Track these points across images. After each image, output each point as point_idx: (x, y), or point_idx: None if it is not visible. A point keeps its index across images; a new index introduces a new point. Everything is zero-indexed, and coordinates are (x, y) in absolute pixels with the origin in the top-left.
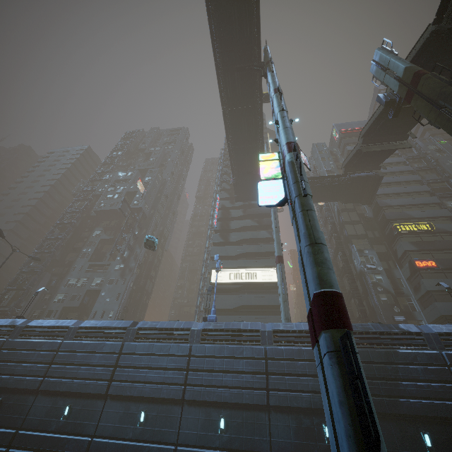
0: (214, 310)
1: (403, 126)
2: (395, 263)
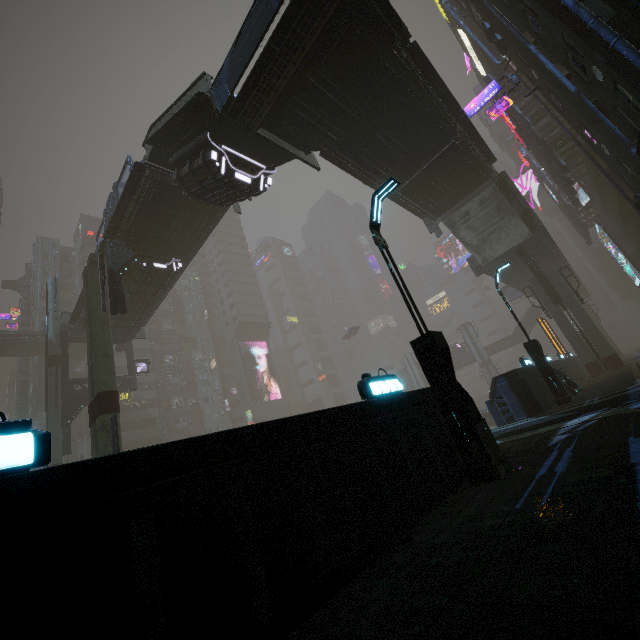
0: None
1: None
2: (86, 434)
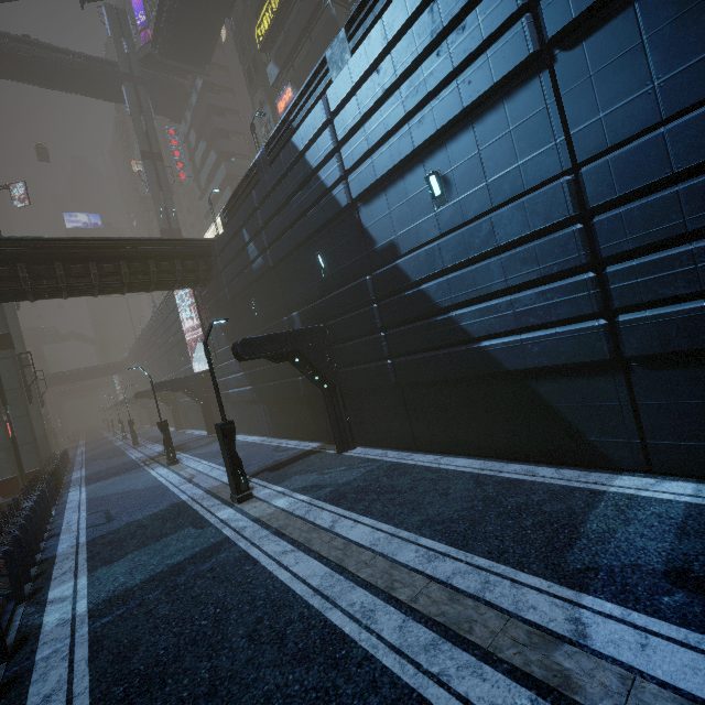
0: (153, 306)
1: None
2: None
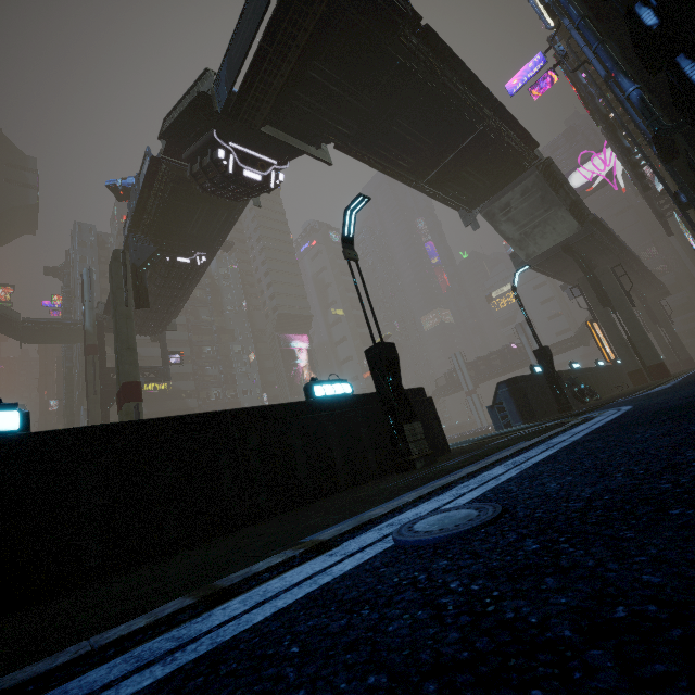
0: None
1: None
2: None
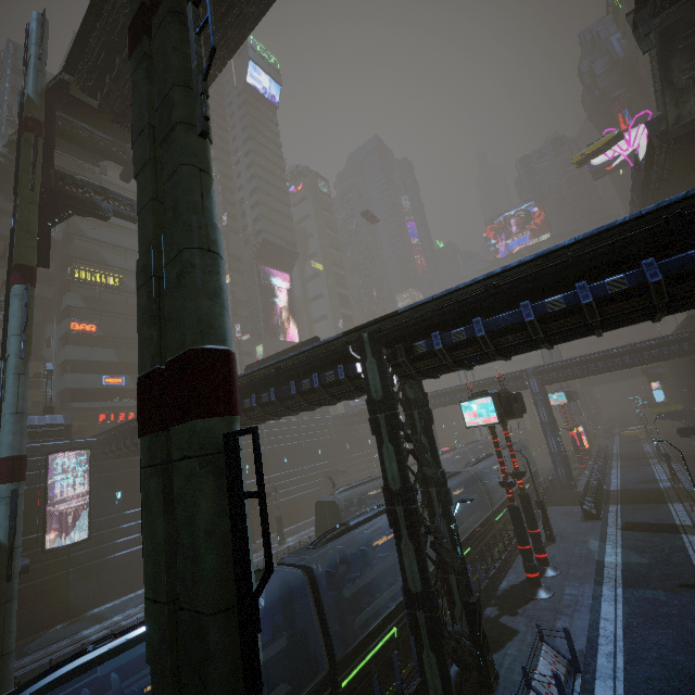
0: None
1: (85, 153)
2: (56, 317)
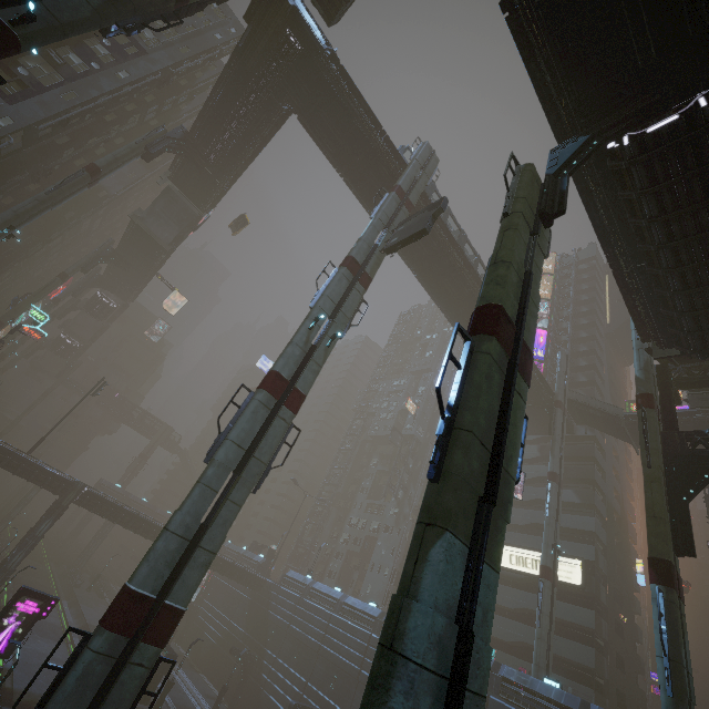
0: None
1: None
2: None
